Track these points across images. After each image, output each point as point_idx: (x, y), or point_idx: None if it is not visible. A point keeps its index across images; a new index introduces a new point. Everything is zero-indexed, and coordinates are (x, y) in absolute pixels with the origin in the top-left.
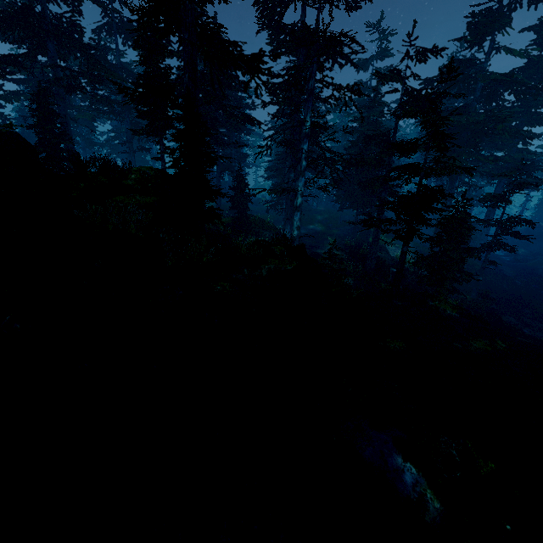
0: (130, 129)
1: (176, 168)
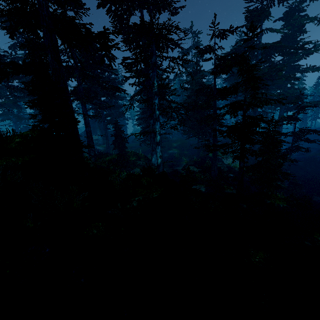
0: (25, 104)
1: (34, 130)
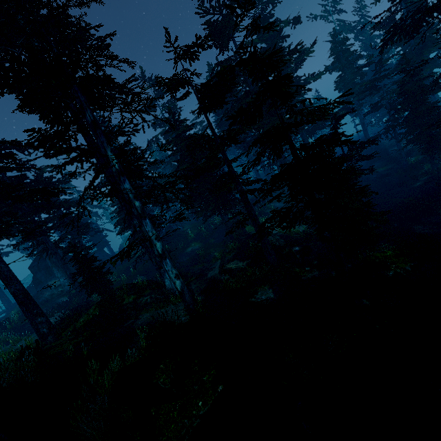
0: None
1: None
